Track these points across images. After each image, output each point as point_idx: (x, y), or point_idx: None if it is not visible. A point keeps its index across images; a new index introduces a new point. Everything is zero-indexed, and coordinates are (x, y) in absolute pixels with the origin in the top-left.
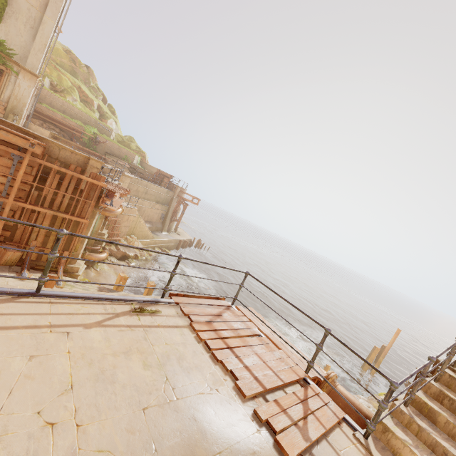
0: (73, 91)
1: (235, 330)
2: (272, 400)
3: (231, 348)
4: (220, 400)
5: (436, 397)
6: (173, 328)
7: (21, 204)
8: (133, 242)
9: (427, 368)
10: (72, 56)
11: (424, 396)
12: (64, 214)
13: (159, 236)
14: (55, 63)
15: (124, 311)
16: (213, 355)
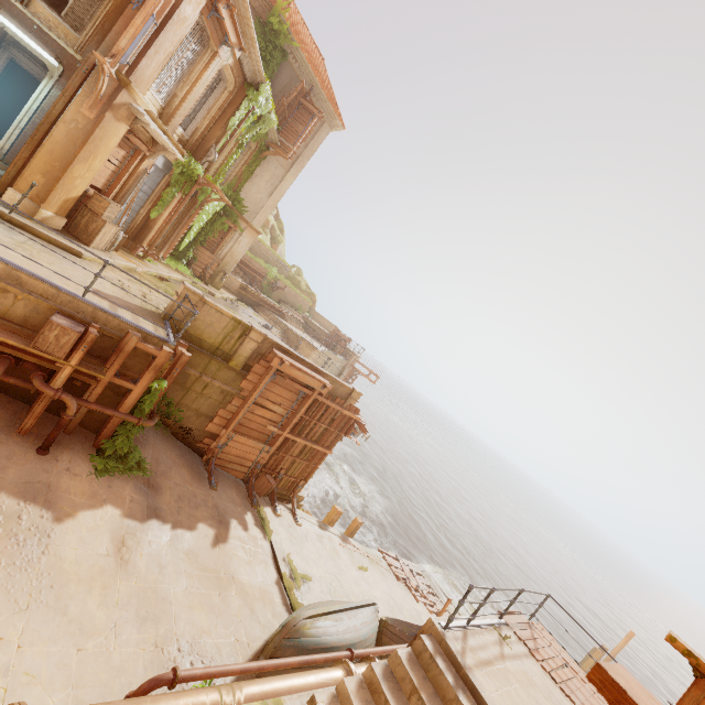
0: None
1: (552, 658)
2: None
3: (563, 681)
4: None
5: None
6: (526, 657)
7: (290, 436)
8: None
9: None
10: None
11: None
12: (316, 446)
13: None
14: None
15: (499, 639)
16: (561, 689)
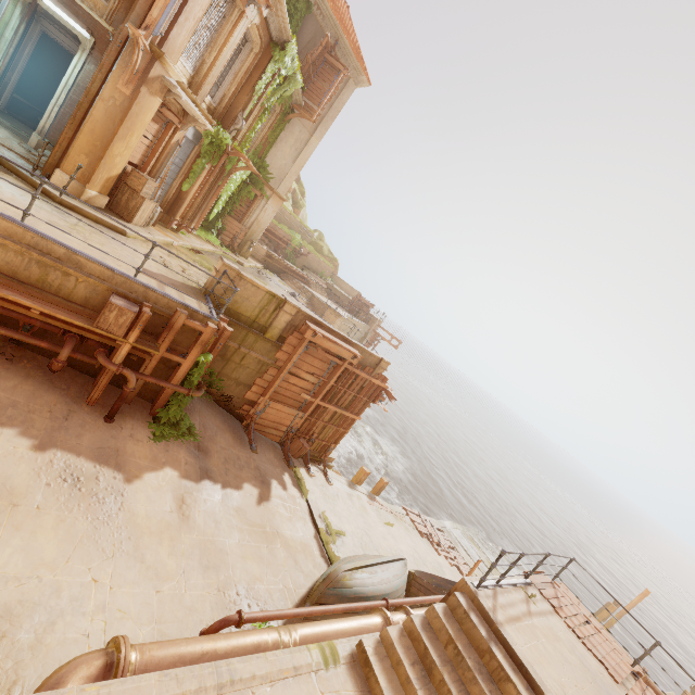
0: None
1: (575, 616)
2: (628, 687)
3: (585, 636)
4: (609, 683)
5: None
6: (551, 614)
7: (322, 403)
8: None
9: None
10: None
11: None
12: (346, 412)
13: None
14: None
15: (525, 597)
16: (583, 644)
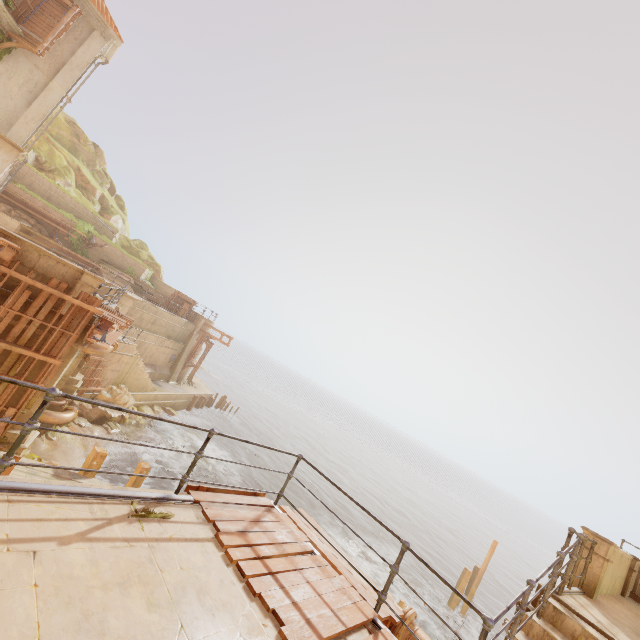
0: (68, 173)
1: (279, 544)
2: None
3: (273, 573)
4: None
5: None
6: (191, 542)
7: None
8: (121, 396)
9: (526, 596)
10: (76, 130)
11: (525, 639)
12: (24, 350)
13: (164, 388)
14: (48, 134)
15: (120, 515)
16: (248, 586)
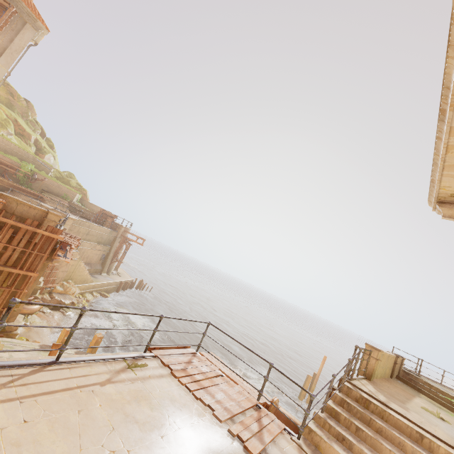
0: (8, 124)
1: (204, 373)
2: (238, 422)
3: (204, 388)
4: (206, 426)
5: (340, 404)
6: (160, 377)
7: None
8: (70, 288)
9: (332, 382)
10: (10, 89)
11: (333, 404)
12: (12, 269)
13: (99, 279)
14: None
15: (121, 368)
16: (193, 395)
